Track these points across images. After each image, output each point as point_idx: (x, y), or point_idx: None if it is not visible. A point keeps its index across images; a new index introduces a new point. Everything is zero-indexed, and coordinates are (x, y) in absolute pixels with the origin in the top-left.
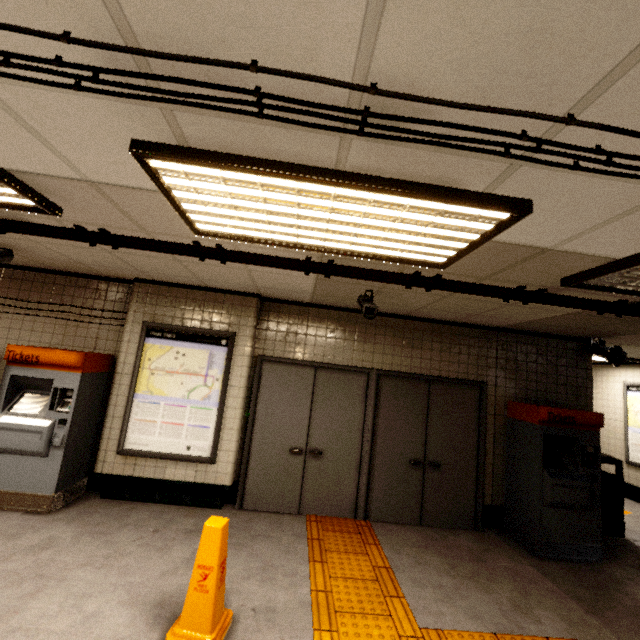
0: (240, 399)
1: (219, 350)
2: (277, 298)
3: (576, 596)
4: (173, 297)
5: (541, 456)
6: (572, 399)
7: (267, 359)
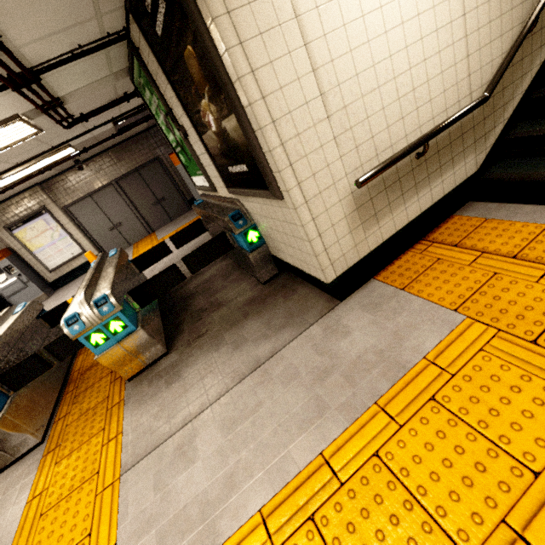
0: (73, 227)
1: (45, 216)
2: (45, 179)
3: None
4: (2, 210)
5: None
6: None
7: (68, 206)
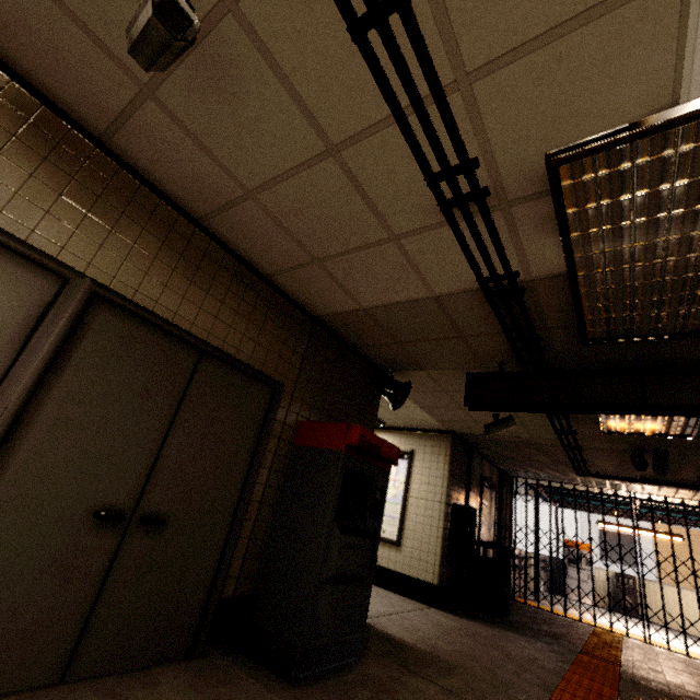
0: None
1: None
2: None
3: None
4: None
5: (337, 500)
6: None
7: None
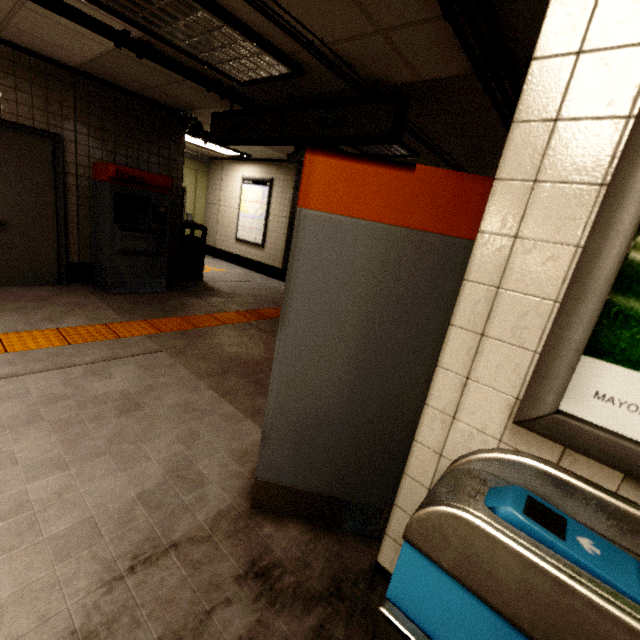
0: None
1: None
2: None
3: (119, 308)
4: None
5: (113, 212)
6: (164, 170)
7: None
